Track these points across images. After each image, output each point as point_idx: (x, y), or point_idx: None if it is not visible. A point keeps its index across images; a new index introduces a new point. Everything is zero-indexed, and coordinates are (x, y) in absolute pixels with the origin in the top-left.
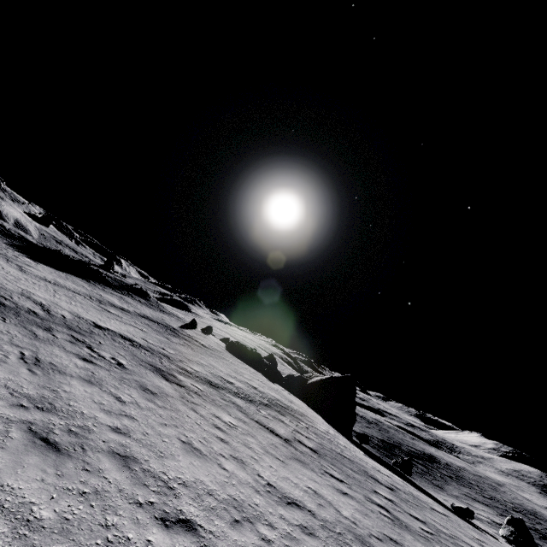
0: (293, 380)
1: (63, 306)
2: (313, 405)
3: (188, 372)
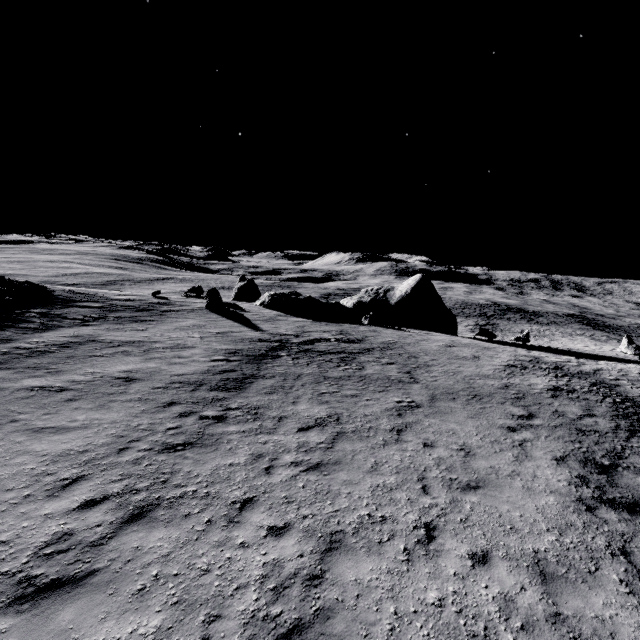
0: (370, 308)
1: (552, 549)
2: (431, 328)
3: (633, 431)
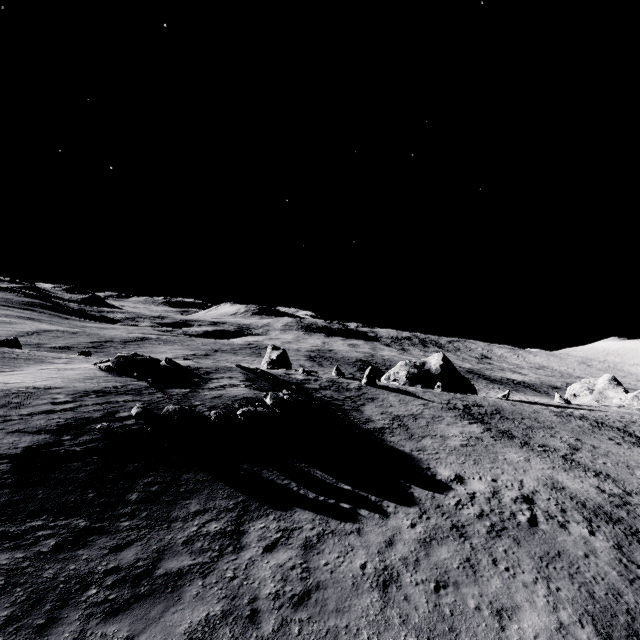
0: (418, 377)
1: None
2: (464, 391)
3: None
